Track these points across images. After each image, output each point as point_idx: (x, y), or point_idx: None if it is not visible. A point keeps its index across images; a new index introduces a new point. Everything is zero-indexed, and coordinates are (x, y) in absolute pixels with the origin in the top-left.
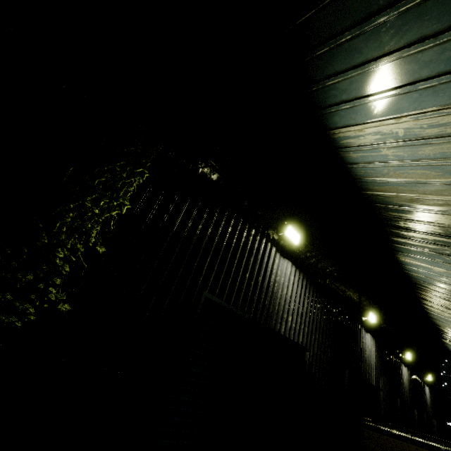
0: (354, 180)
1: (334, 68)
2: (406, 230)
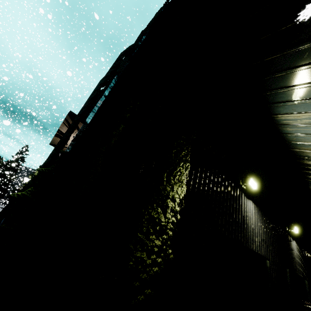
0: (287, 142)
1: (286, 84)
2: None
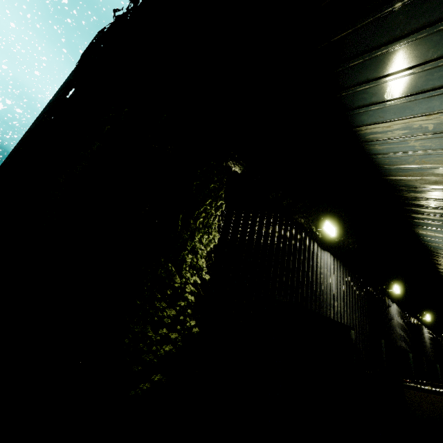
0: (378, 168)
1: (366, 76)
2: (427, 207)
